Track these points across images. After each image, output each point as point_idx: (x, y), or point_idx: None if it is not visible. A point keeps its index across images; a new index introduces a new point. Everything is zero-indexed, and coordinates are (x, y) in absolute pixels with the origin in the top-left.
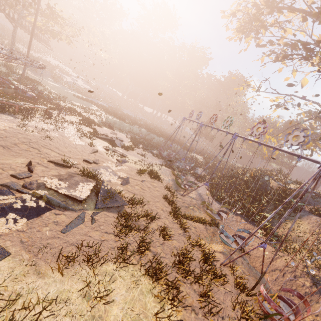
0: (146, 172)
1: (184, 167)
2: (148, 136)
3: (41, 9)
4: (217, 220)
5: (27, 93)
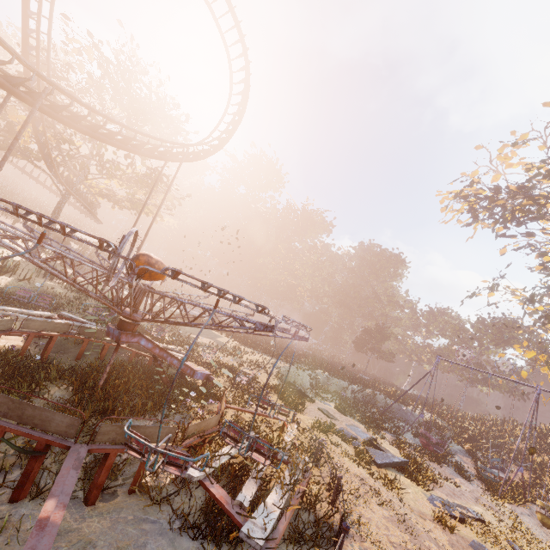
0: None
1: (487, 472)
2: (334, 385)
3: (136, 173)
4: None
5: (196, 372)
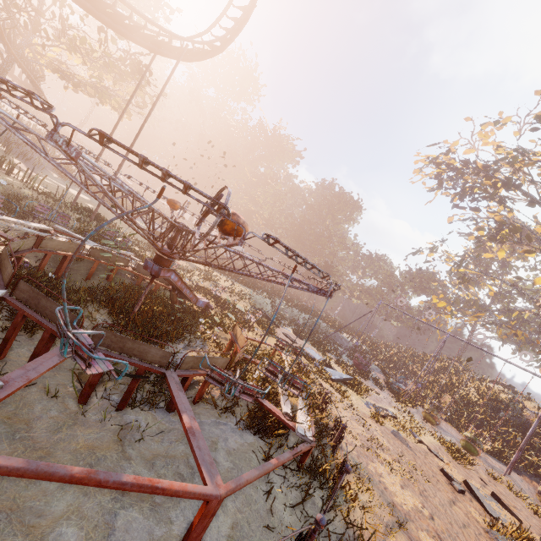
0: (444, 447)
1: (394, 385)
2: (289, 313)
3: (107, 53)
4: (538, 504)
5: (199, 300)
